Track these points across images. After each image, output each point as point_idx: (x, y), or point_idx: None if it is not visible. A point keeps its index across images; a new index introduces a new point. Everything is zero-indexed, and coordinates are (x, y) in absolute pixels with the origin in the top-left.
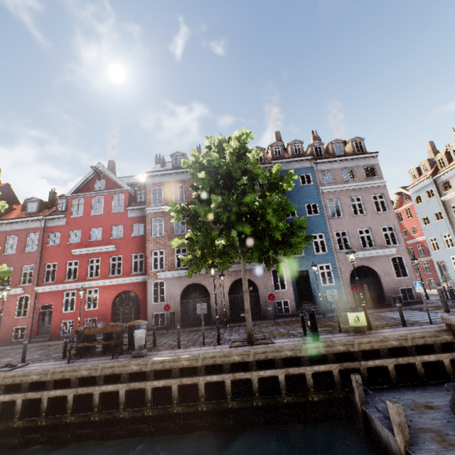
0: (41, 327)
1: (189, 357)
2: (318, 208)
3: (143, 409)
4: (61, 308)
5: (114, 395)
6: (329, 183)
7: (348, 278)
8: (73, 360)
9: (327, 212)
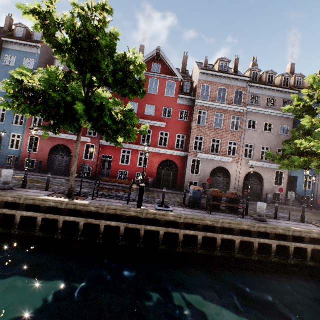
0: (102, 170)
1: (318, 232)
2: None
3: (288, 259)
4: (119, 161)
5: (260, 245)
6: None
7: None
8: (202, 211)
9: None
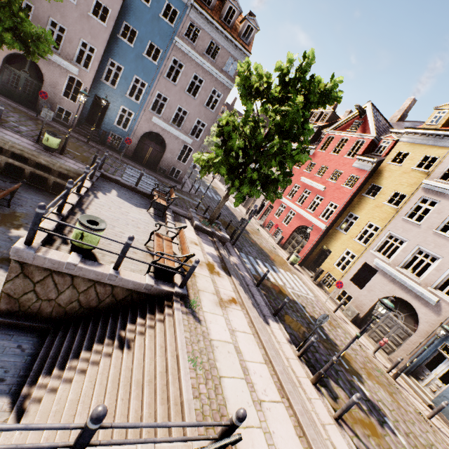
0: None
1: None
2: (159, 57)
3: None
4: None
5: None
6: (189, 41)
7: (141, 135)
8: None
9: (164, 68)
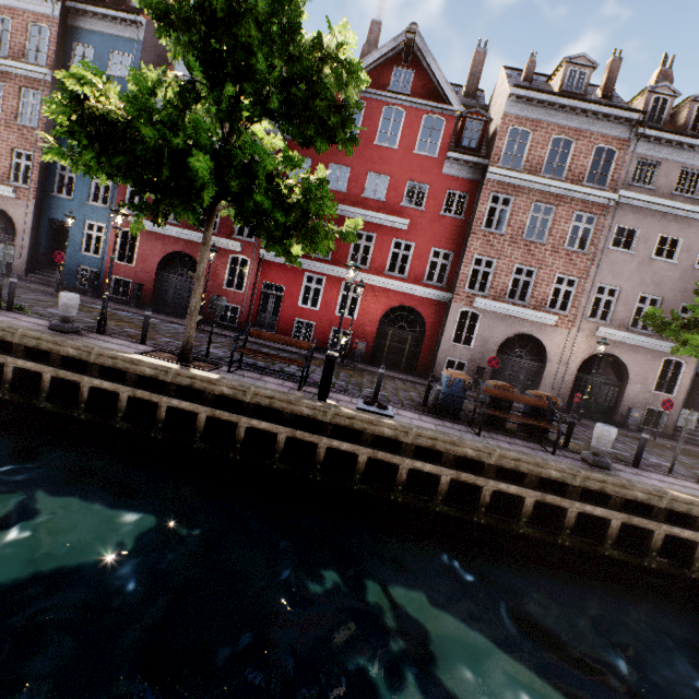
0: (261, 316)
1: None
2: None
3: (643, 557)
4: (297, 298)
5: (583, 517)
6: None
7: None
8: (462, 426)
9: None
